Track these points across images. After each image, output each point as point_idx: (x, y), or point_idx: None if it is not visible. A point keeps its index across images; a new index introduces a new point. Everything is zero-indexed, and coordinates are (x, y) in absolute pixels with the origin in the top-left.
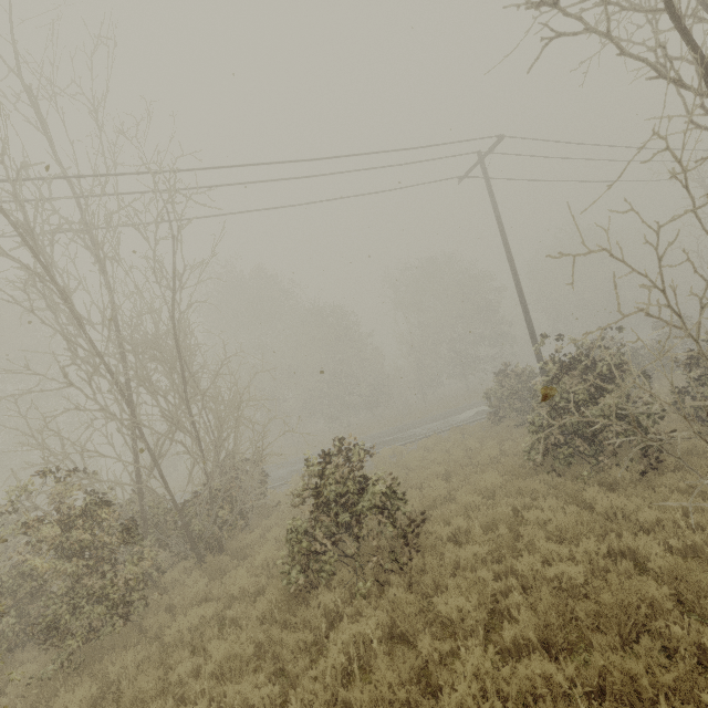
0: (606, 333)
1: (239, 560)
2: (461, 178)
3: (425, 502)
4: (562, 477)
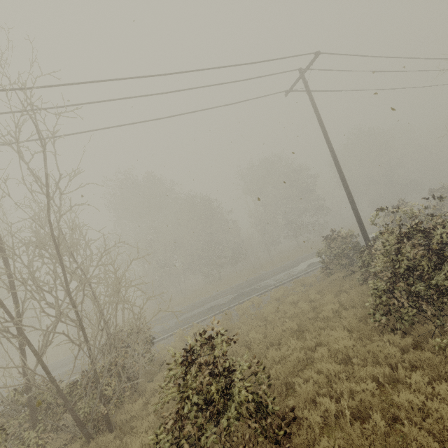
0: (402, 201)
1: (125, 432)
2: (287, 92)
3: (287, 368)
4: (409, 337)
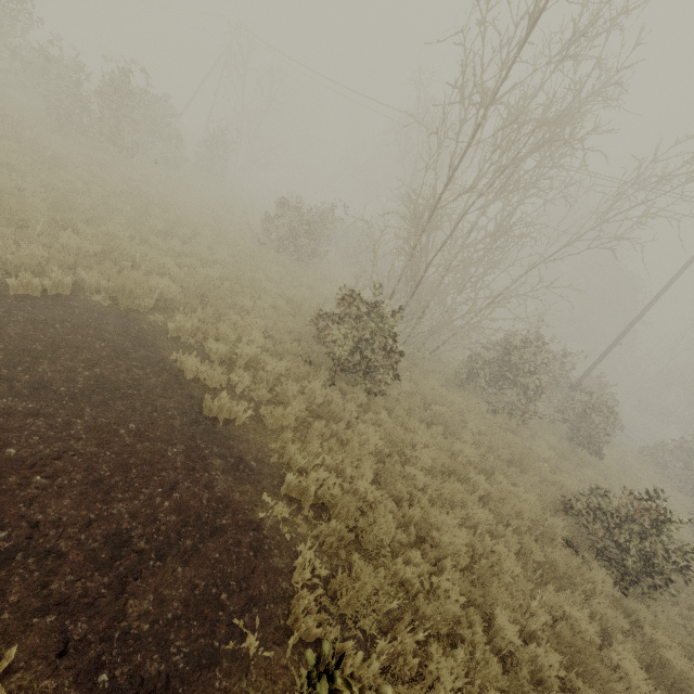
0: None
1: None
2: None
3: None
4: None
